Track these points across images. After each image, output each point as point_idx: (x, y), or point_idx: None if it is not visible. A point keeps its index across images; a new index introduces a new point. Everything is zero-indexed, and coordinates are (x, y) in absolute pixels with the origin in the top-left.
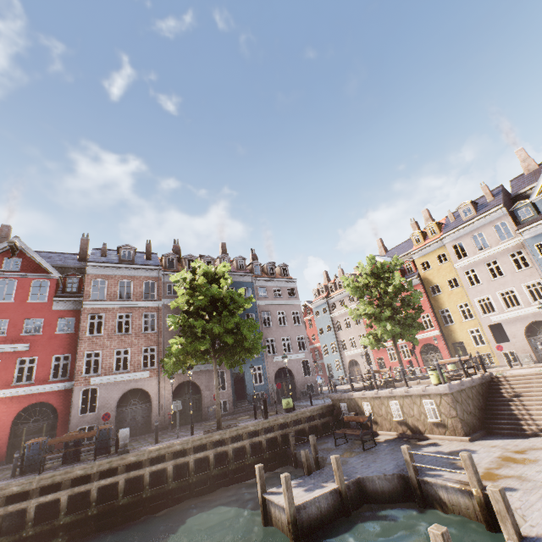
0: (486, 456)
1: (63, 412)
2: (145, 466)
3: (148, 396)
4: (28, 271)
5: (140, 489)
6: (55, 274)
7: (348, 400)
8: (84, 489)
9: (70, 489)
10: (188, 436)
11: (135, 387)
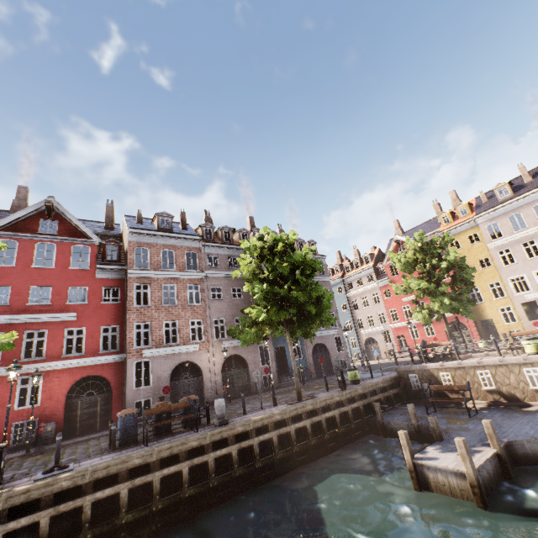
0: None
1: (117, 385)
2: (251, 436)
3: (198, 370)
4: (66, 235)
5: (249, 460)
6: (95, 240)
7: (420, 371)
8: (202, 461)
9: (190, 460)
10: (272, 407)
11: (185, 360)
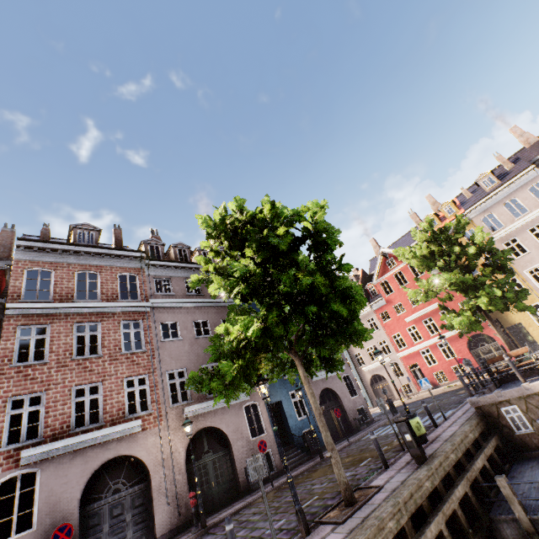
0: None
1: None
2: None
3: (142, 469)
4: None
5: None
6: None
7: (520, 398)
8: None
9: None
10: None
11: (115, 455)
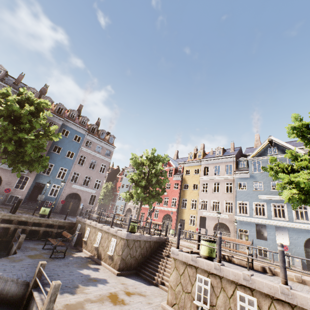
0: (106, 289)
1: None
2: None
3: None
4: None
5: None
6: None
7: (83, 223)
8: None
9: None
10: None
11: None
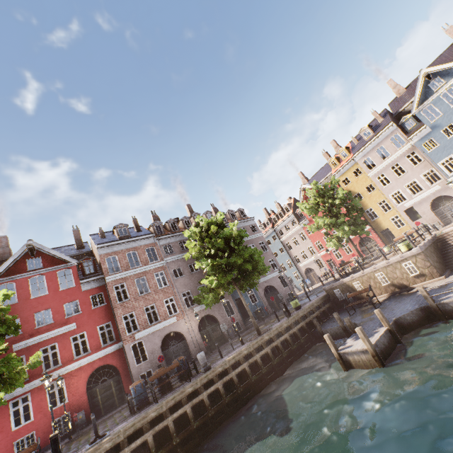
0: None
1: (122, 367)
2: (229, 372)
3: (181, 336)
4: (50, 266)
5: (232, 389)
6: (73, 262)
7: (340, 286)
8: (199, 400)
9: (190, 402)
10: (240, 346)
11: (169, 332)
